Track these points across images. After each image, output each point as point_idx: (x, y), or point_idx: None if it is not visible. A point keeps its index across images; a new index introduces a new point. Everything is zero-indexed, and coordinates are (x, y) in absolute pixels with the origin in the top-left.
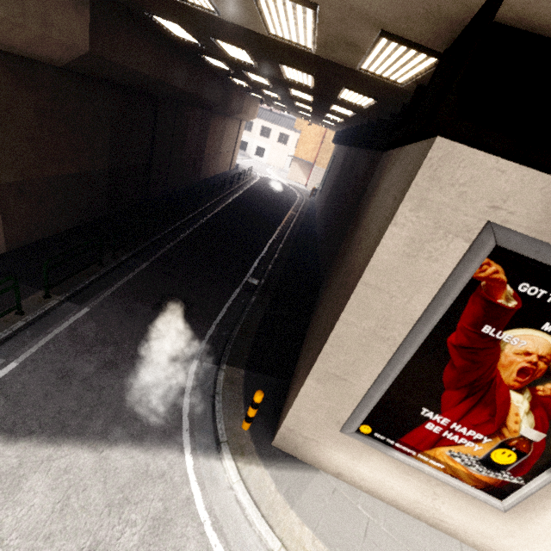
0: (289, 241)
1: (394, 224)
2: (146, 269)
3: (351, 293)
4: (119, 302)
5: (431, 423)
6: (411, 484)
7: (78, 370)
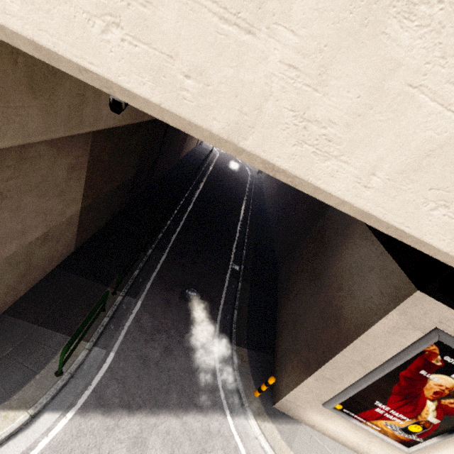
0: (252, 224)
1: (386, 318)
2: (166, 260)
3: (350, 341)
4: (157, 294)
5: (379, 408)
6: (357, 435)
7: (151, 356)
